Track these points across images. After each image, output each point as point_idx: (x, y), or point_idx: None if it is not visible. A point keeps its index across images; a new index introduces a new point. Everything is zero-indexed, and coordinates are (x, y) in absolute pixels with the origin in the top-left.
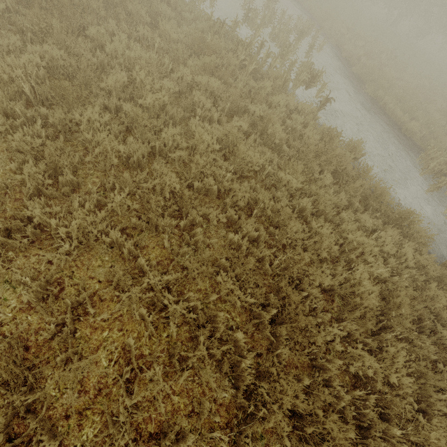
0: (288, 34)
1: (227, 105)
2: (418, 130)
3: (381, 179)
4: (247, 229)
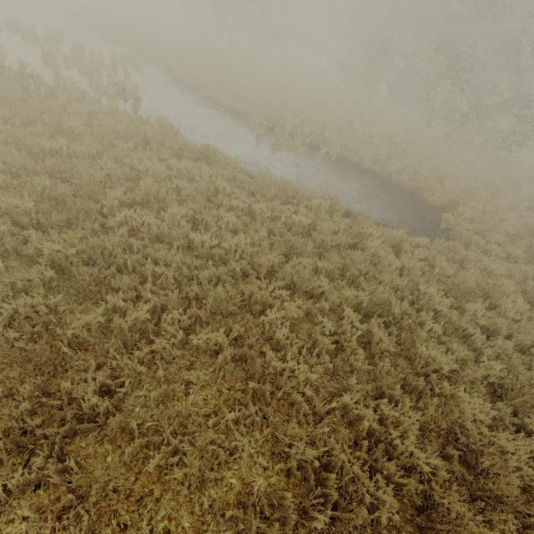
0: (99, 67)
1: (16, 120)
2: (250, 109)
3: (178, 133)
4: (41, 183)
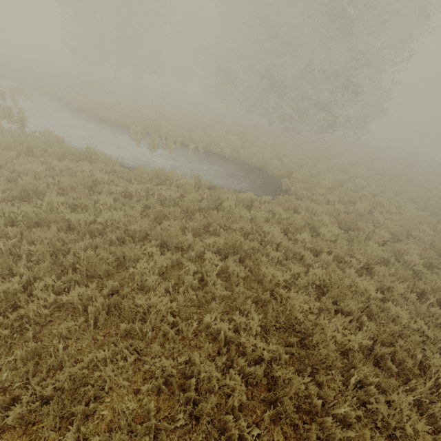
0: None
1: None
2: (132, 122)
3: (60, 141)
4: None
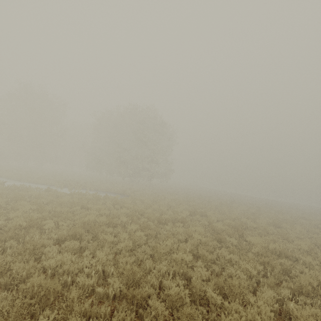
0: None
1: None
2: (52, 182)
3: (35, 186)
4: None
